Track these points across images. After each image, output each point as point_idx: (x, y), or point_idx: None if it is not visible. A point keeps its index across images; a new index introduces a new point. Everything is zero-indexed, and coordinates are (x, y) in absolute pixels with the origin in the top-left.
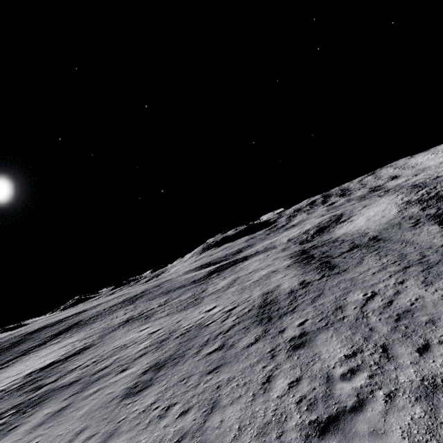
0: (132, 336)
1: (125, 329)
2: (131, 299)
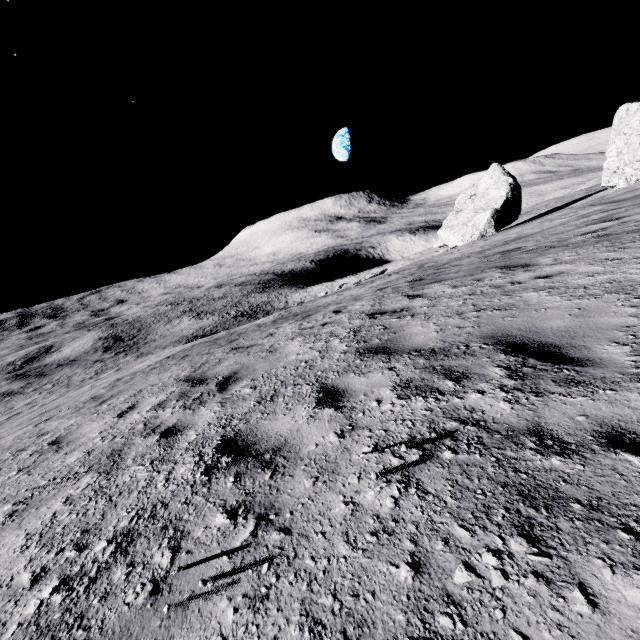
0: None
1: None
2: None
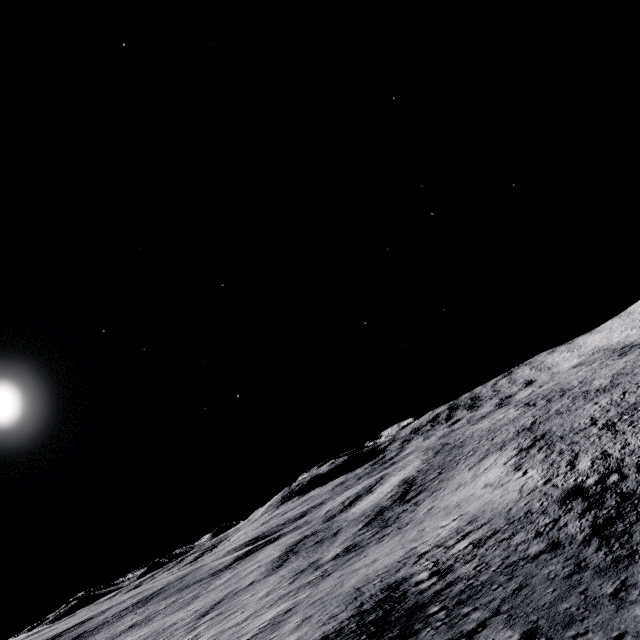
0: (127, 639)
1: (125, 635)
2: (146, 599)
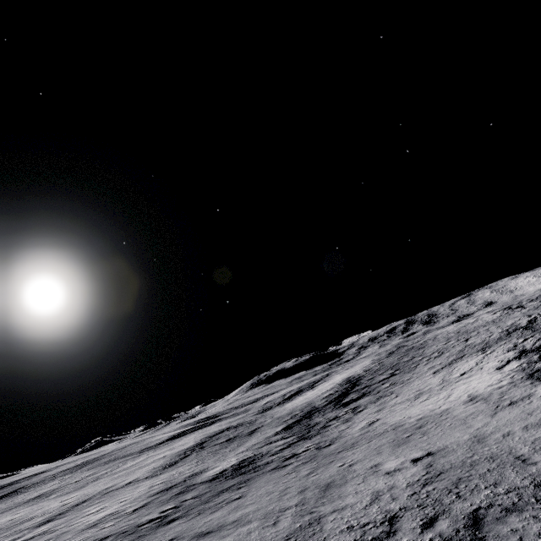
0: (4, 519)
1: (18, 508)
2: (85, 463)
